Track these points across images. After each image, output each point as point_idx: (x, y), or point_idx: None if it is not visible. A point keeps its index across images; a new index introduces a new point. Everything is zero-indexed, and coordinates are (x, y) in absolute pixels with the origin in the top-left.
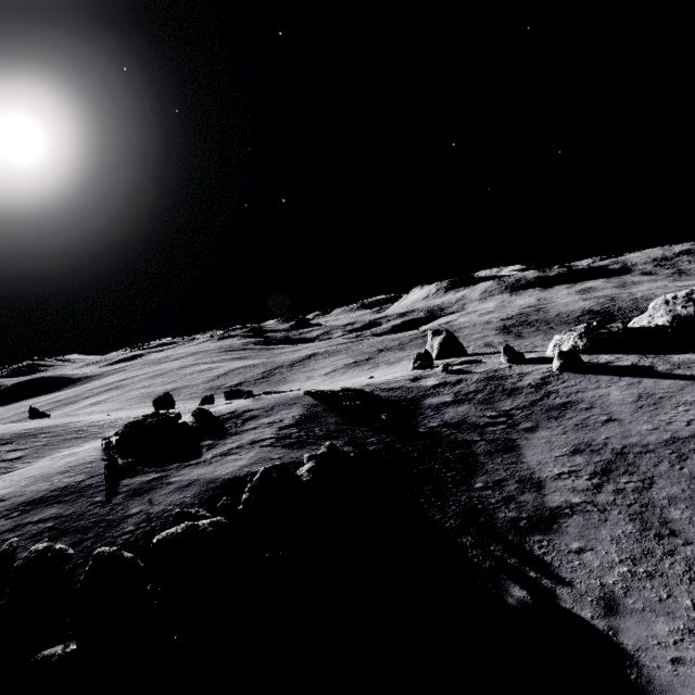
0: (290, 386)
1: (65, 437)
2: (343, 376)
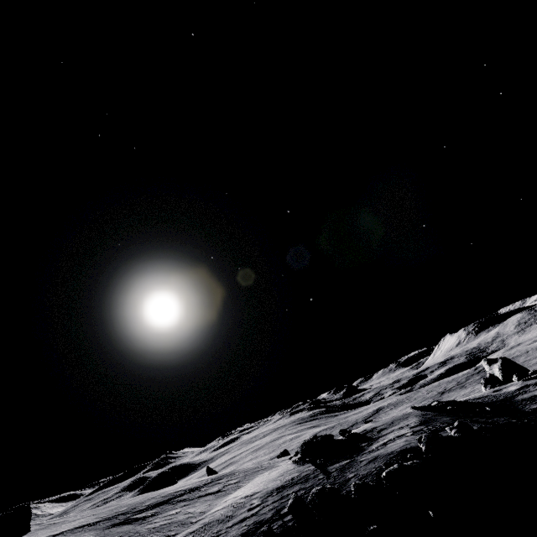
0: None
1: (252, 470)
2: None
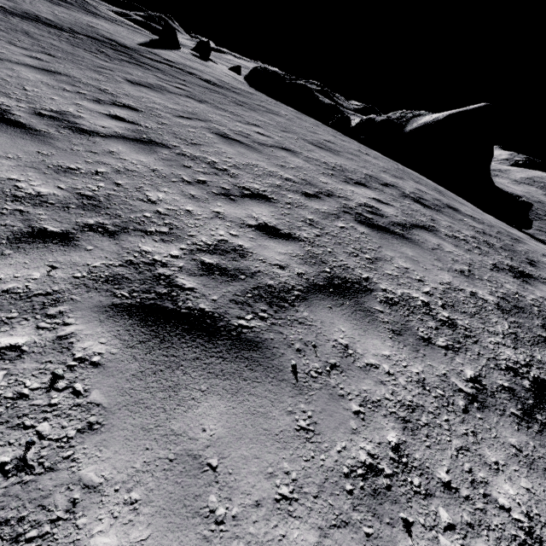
0: None
1: None
2: None
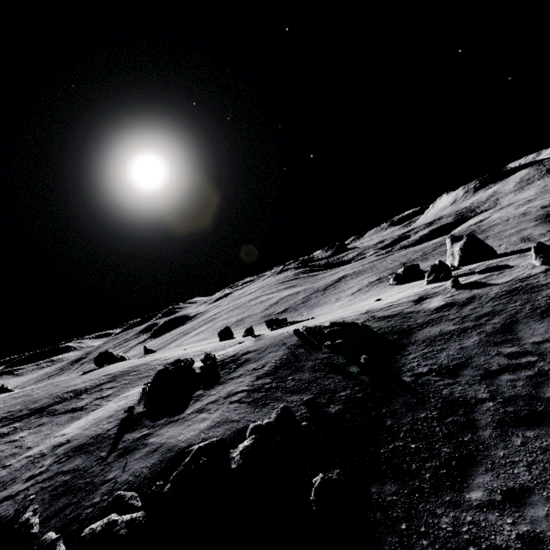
0: (322, 308)
1: (141, 375)
2: (366, 294)
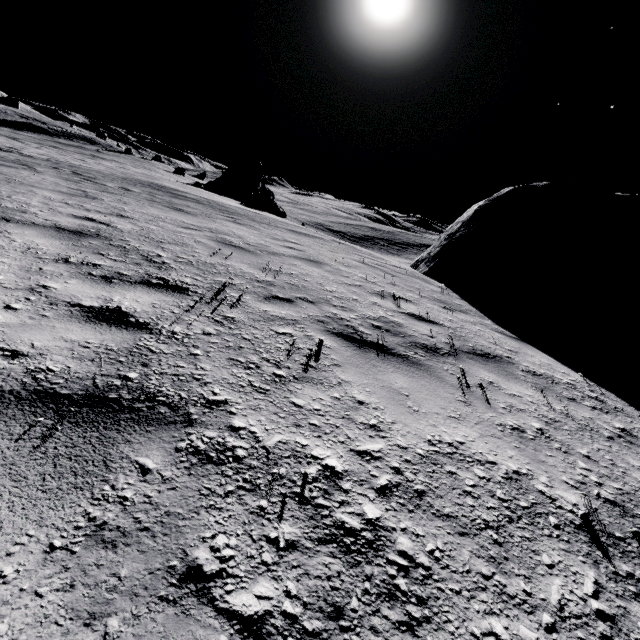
0: None
1: None
2: None
